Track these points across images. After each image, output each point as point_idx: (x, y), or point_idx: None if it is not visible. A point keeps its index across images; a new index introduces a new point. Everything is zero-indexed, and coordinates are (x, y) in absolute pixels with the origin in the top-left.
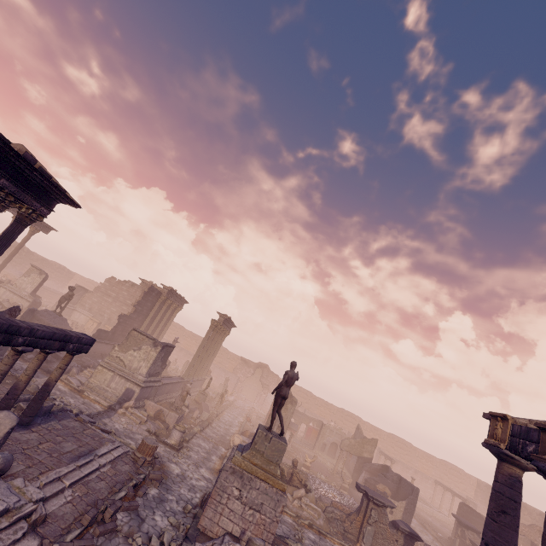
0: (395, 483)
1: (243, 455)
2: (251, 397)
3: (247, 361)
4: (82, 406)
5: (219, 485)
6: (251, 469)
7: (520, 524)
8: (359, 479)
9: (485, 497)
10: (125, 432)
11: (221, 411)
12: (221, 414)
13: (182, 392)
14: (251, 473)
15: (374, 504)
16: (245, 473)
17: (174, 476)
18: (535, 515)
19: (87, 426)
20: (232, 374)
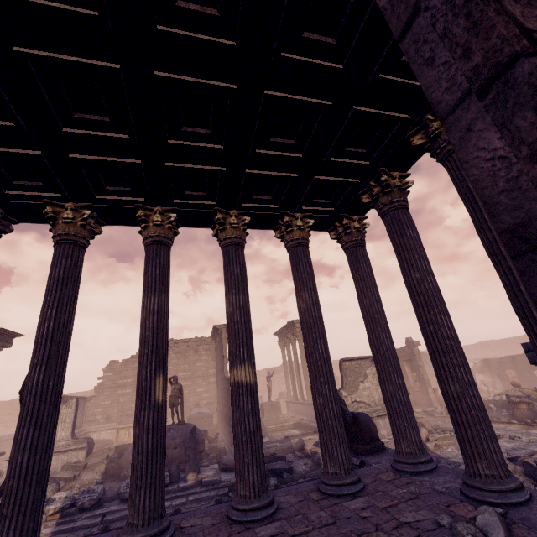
0: (511, 363)
1: None
2: None
3: (275, 368)
4: None
5: None
6: None
7: None
8: (477, 383)
9: (476, 354)
10: None
11: None
12: None
13: None
14: None
15: None
16: None
17: None
18: (516, 341)
19: None
20: (276, 389)
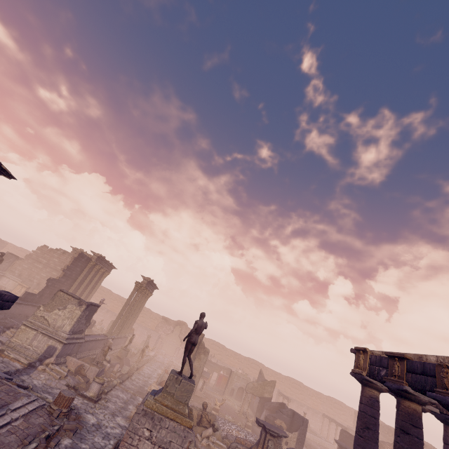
0: (289, 417)
1: (155, 398)
2: (170, 352)
3: (168, 319)
4: (0, 365)
5: (131, 428)
6: (161, 410)
7: (386, 443)
8: (261, 418)
9: None
10: (44, 387)
11: (141, 365)
12: (141, 367)
13: (104, 347)
14: (161, 414)
15: (271, 435)
16: (156, 414)
17: (89, 426)
18: None
19: (2, 382)
20: (154, 332)
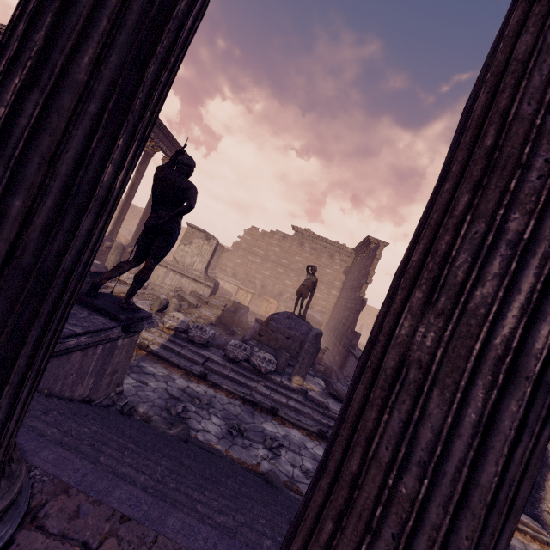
0: None
1: None
2: None
3: None
4: None
5: None
6: None
7: None
8: None
9: None
10: None
11: None
12: None
13: None
14: None
15: None
16: None
17: None
18: None
19: None
20: None
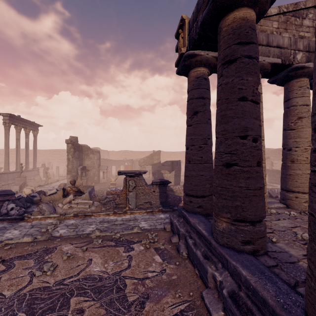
0: (170, 166)
1: None
2: None
3: None
4: None
5: None
6: None
7: None
8: None
9: None
10: None
11: (51, 182)
12: (51, 184)
13: None
14: None
15: (131, 177)
16: None
17: None
18: None
19: None
20: None
